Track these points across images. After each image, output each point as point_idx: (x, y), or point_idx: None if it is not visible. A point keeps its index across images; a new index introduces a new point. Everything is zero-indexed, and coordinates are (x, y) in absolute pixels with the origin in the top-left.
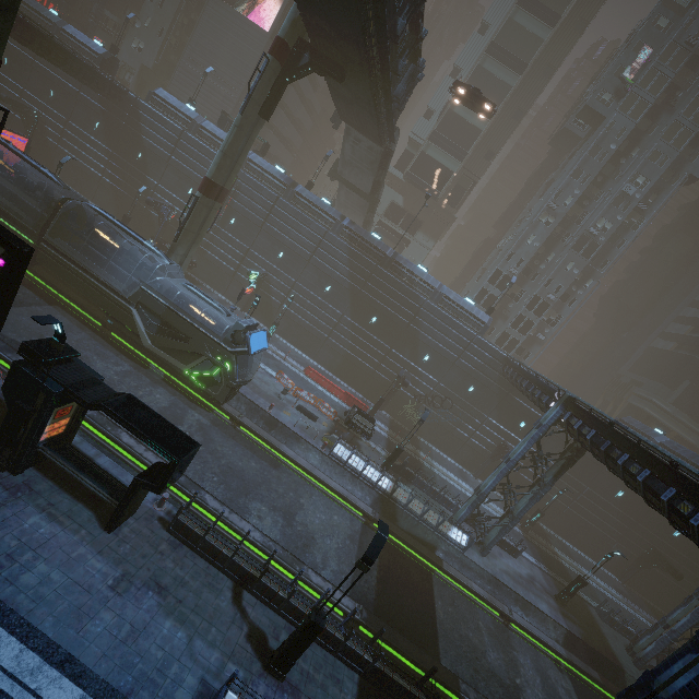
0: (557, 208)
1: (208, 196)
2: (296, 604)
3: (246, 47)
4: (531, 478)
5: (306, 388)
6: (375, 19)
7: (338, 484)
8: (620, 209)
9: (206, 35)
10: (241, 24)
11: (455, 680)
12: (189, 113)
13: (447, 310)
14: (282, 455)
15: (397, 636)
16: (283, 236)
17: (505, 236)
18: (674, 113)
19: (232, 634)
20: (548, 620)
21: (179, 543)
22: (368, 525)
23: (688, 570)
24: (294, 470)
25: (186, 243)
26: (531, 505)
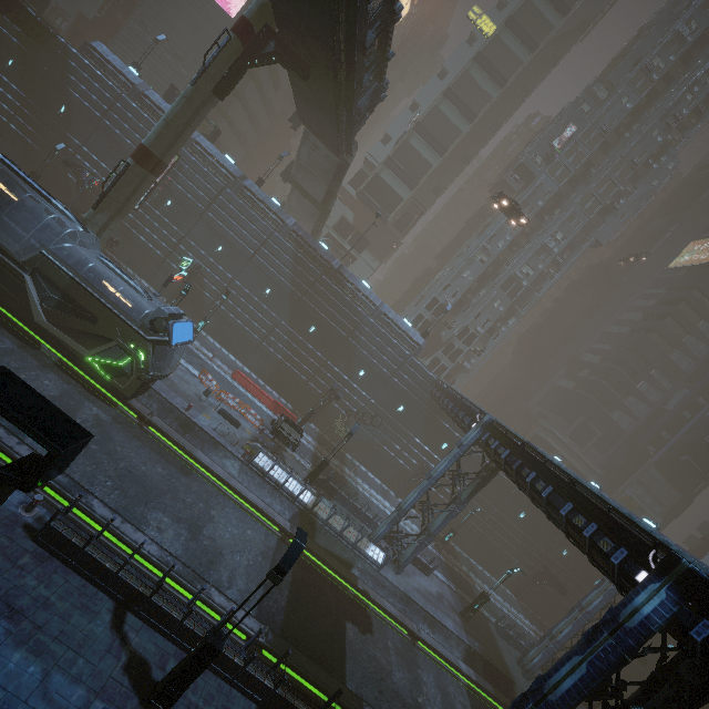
0: (491, 249)
1: (142, 165)
2: (192, 626)
3: (207, 27)
4: (448, 499)
5: (232, 392)
6: (346, 23)
7: (255, 496)
8: (542, 259)
9: (163, 2)
10: (205, 2)
11: (360, 703)
12: (131, 76)
13: (385, 328)
14: (195, 462)
15: (303, 659)
16: (225, 229)
17: (444, 268)
18: (588, 185)
19: (105, 665)
20: (453, 637)
21: (49, 556)
22: (284, 541)
23: (571, 586)
24: (207, 478)
25: (108, 212)
26: (447, 522)
